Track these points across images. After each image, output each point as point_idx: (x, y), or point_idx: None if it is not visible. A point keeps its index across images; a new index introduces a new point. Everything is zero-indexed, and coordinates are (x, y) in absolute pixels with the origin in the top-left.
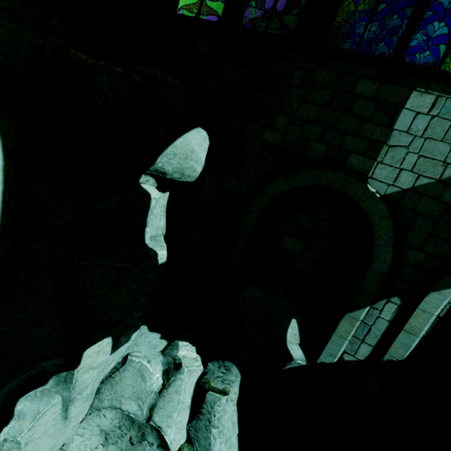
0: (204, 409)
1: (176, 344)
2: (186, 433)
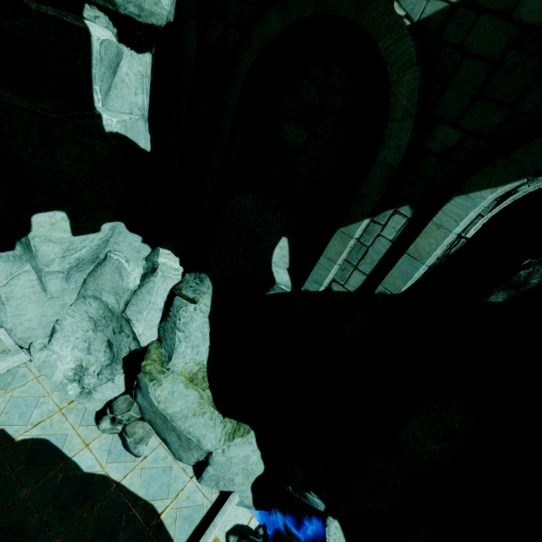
0: (171, 312)
1: (158, 250)
2: (157, 333)
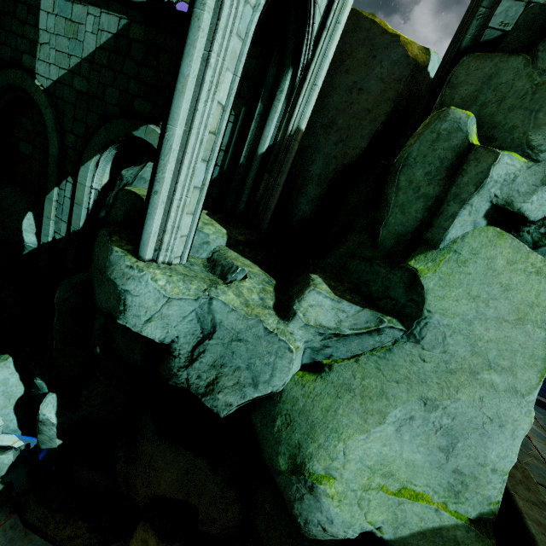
0: None
1: None
2: None
